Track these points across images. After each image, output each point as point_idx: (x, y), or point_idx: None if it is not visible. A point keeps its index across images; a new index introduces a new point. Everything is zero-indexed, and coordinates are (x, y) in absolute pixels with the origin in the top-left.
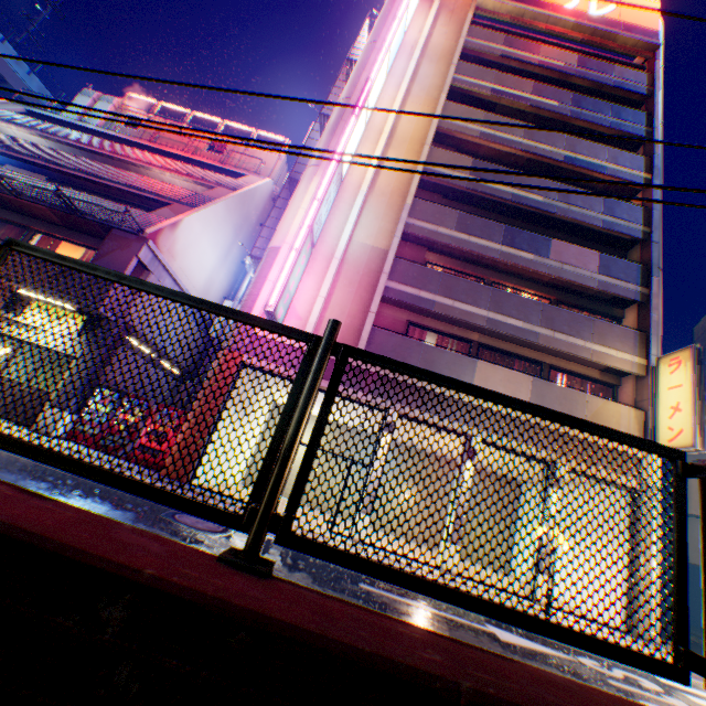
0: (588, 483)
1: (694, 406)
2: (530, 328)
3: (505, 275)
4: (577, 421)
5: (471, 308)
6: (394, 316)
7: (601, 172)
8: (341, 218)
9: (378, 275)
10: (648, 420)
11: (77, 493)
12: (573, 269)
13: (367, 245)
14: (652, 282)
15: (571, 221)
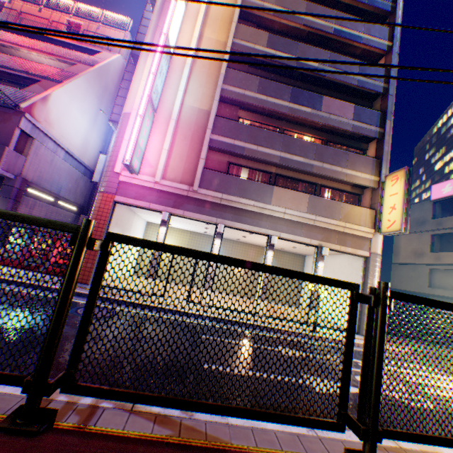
0: (342, 255)
1: (403, 206)
2: (308, 162)
3: (293, 124)
4: (288, 272)
5: (269, 151)
6: (219, 159)
7: (359, 42)
8: (174, 87)
9: (205, 130)
10: (377, 216)
11: (2, 307)
12: (336, 118)
13: (195, 108)
14: (386, 125)
15: (337, 81)
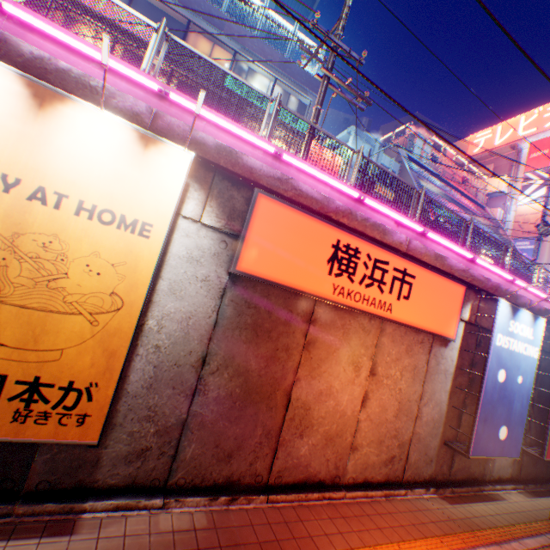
0: None
1: None
2: None
3: None
4: None
5: None
6: None
7: None
8: None
9: None
10: None
11: None
12: None
13: None
14: None
15: None
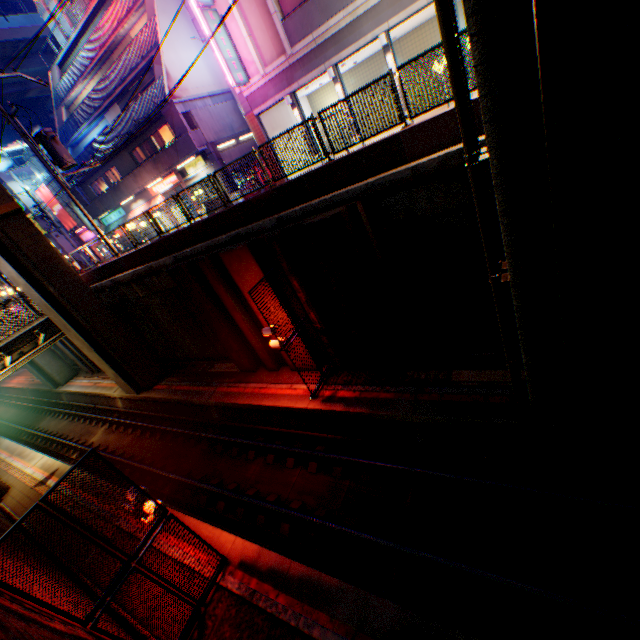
0: None
1: None
2: None
3: None
4: (241, 158)
5: None
6: None
7: None
8: None
9: None
10: None
11: None
12: None
13: None
14: None
15: None
